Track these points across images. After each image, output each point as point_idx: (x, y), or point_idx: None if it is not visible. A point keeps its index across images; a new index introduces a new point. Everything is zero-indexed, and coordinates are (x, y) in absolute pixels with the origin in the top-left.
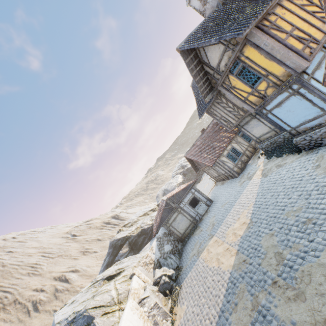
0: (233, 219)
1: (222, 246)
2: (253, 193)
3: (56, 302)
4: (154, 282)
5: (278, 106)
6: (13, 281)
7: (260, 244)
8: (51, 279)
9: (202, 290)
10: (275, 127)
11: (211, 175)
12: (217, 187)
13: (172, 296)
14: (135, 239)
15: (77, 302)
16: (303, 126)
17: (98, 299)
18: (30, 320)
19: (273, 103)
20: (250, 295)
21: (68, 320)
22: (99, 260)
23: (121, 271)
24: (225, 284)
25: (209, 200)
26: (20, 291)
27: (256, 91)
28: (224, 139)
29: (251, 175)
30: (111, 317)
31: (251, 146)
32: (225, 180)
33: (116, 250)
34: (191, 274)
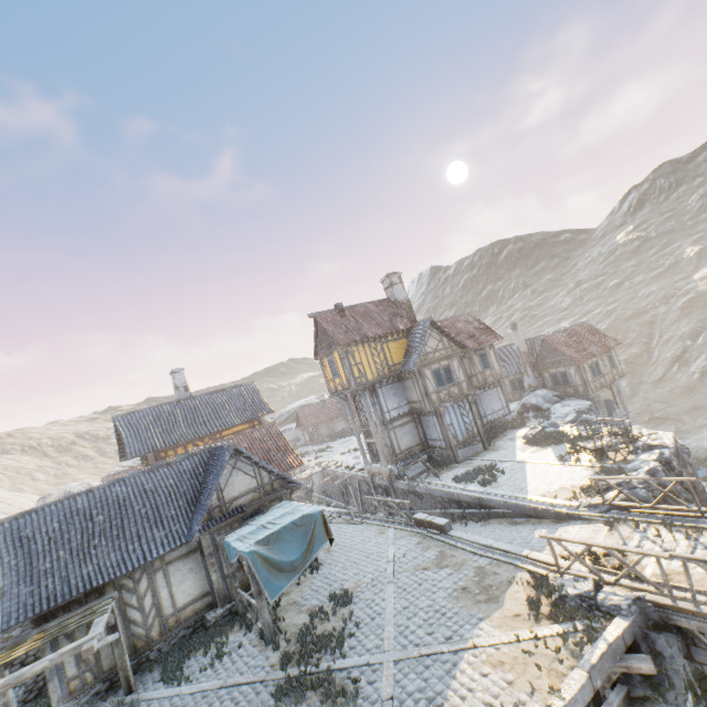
0: None
1: None
2: None
3: None
4: None
5: None
6: None
7: None
8: None
9: None
10: None
11: None
12: None
13: None
14: None
15: None
16: None
17: None
18: None
19: None
20: None
21: None
22: None
23: None
24: None
25: None
26: None
27: None
28: None
29: None
30: None
31: None
32: None
33: None
34: None
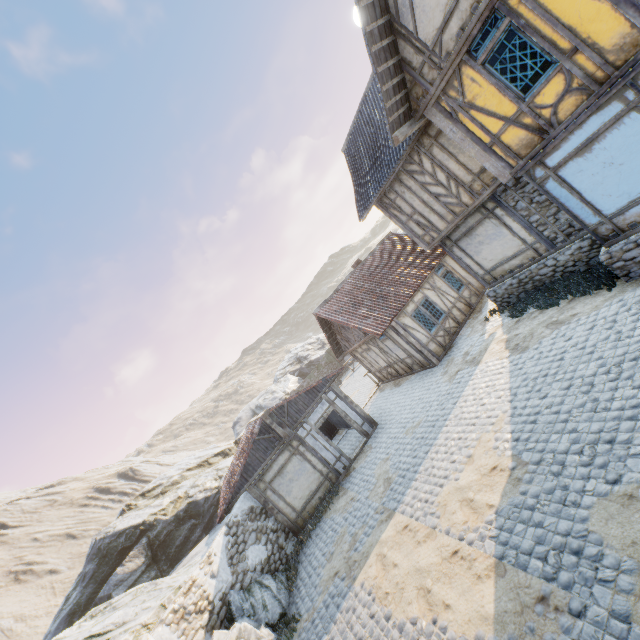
0: (450, 462)
1: (432, 543)
2: (497, 390)
3: None
4: None
5: (582, 151)
6: None
7: (589, 534)
8: None
9: None
10: (537, 239)
11: (369, 366)
12: (383, 394)
13: None
14: (168, 531)
15: None
16: (638, 207)
17: None
18: None
19: (570, 142)
20: None
21: None
22: (58, 596)
23: None
24: None
25: (368, 421)
26: None
27: (530, 110)
28: (407, 280)
29: (477, 355)
30: None
31: (462, 300)
32: (403, 377)
33: (107, 565)
34: None
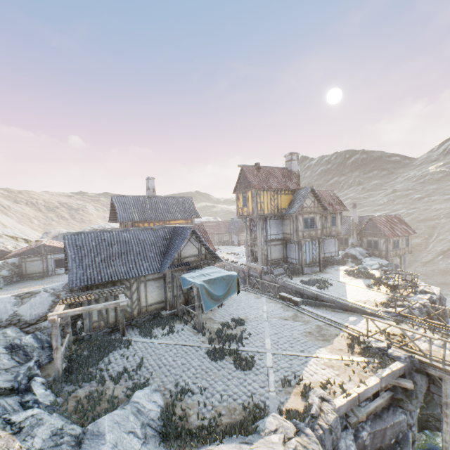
0: None
1: None
2: None
3: None
4: None
5: None
6: None
7: None
8: None
9: None
10: None
11: None
12: None
13: None
14: None
15: None
16: None
17: None
18: None
19: None
20: None
21: None
22: None
23: None
24: None
25: None
26: None
27: None
28: None
29: None
30: None
31: None
32: None
33: None
34: (4, 293)
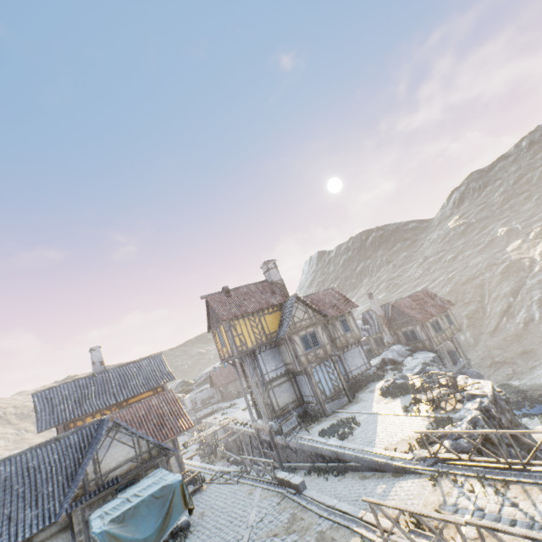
0: None
1: None
2: None
3: None
4: None
5: None
6: None
7: None
8: None
9: None
10: None
11: None
12: None
13: None
14: None
15: None
16: None
17: None
18: None
19: None
20: None
21: None
22: None
23: None
24: None
25: None
26: None
27: None
28: None
29: None
30: None
31: None
32: None
33: None
34: None
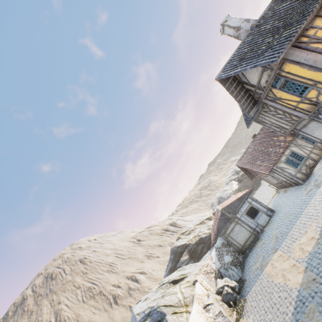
0: (298, 233)
1: (287, 261)
2: None
3: (130, 298)
4: (216, 291)
5: None
6: (98, 276)
7: None
8: (124, 278)
9: (268, 306)
10: None
11: (269, 182)
12: (278, 195)
13: (237, 308)
14: (194, 247)
15: (149, 299)
16: None
17: (167, 298)
18: (112, 310)
19: None
20: (321, 316)
21: (145, 313)
22: (162, 265)
23: (184, 277)
24: (293, 302)
25: (269, 210)
26: (103, 284)
27: (306, 99)
28: (280, 144)
29: (320, 182)
30: (179, 316)
31: (317, 148)
32: (288, 187)
33: (177, 256)
34: (255, 288)
